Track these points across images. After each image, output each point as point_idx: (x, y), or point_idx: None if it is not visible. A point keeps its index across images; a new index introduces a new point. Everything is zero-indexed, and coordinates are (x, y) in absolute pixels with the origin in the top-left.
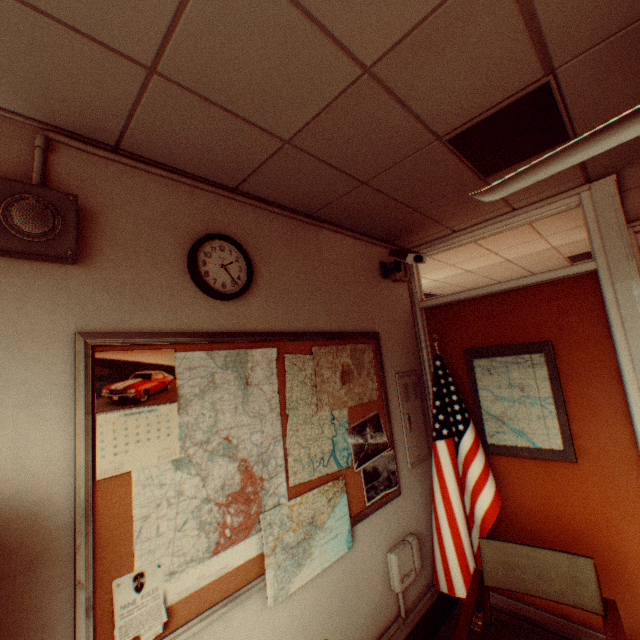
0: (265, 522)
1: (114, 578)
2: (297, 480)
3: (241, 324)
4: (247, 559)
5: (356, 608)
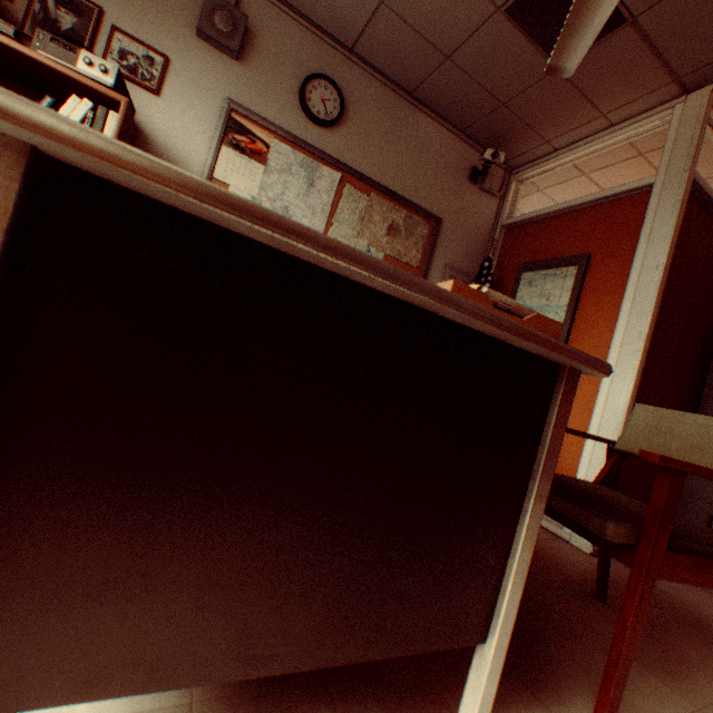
0: None
1: None
2: None
3: (322, 147)
4: None
5: None
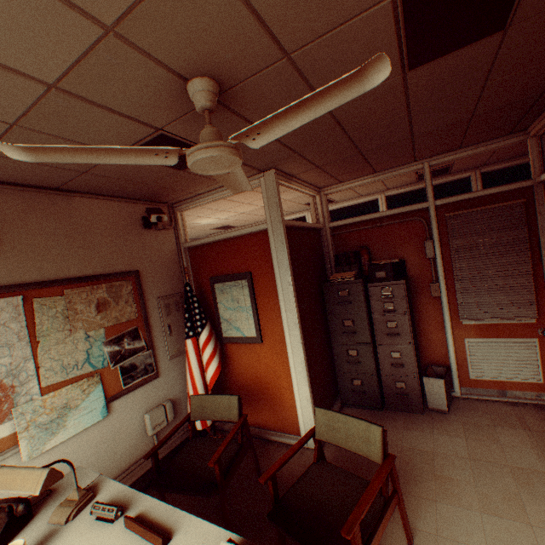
0: (18, 413)
1: None
2: (51, 382)
3: None
4: (2, 437)
5: (114, 450)
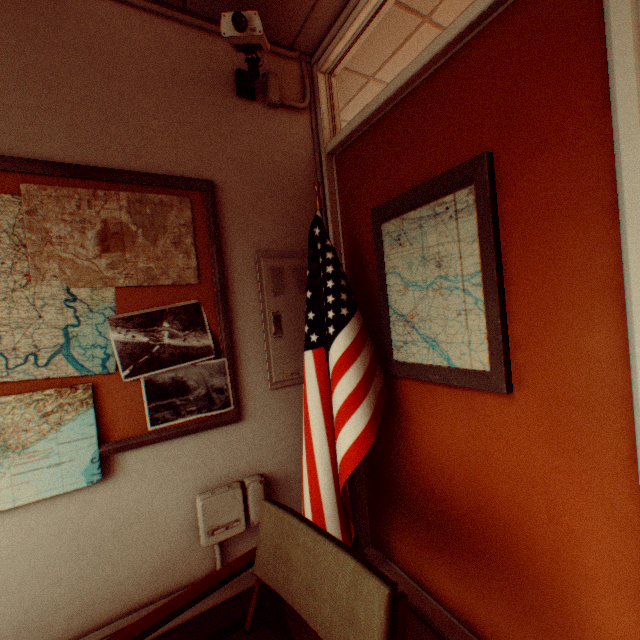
0: None
1: None
2: None
3: None
4: None
5: (114, 559)
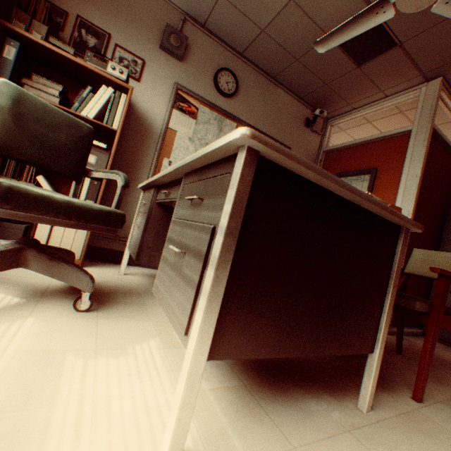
0: None
1: (164, 157)
2: None
3: (226, 109)
4: None
5: None
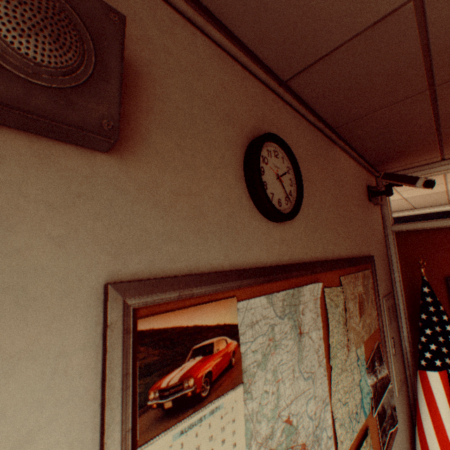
0: None
1: None
2: None
3: (290, 253)
4: None
5: None
